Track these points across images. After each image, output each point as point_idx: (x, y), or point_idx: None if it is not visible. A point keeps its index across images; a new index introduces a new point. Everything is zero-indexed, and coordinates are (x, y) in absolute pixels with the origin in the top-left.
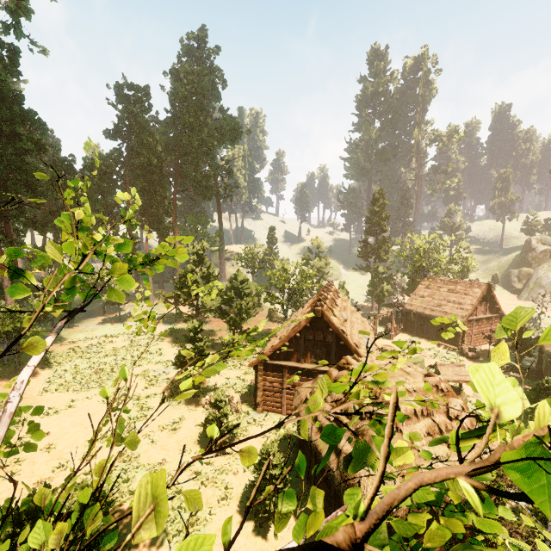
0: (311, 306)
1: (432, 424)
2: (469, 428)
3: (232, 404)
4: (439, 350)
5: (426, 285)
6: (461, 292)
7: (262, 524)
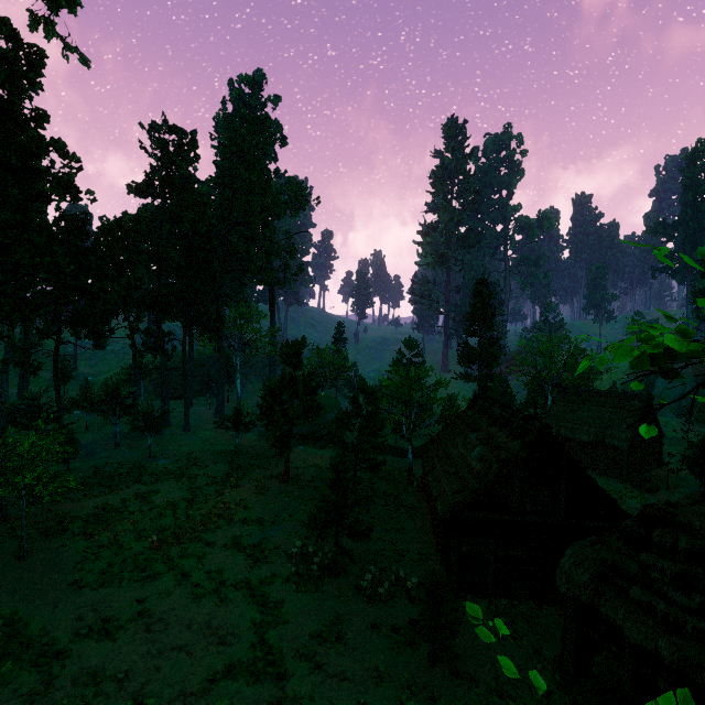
0: (502, 429)
1: None
2: None
3: (409, 584)
4: (606, 482)
5: (565, 398)
6: (615, 406)
7: None
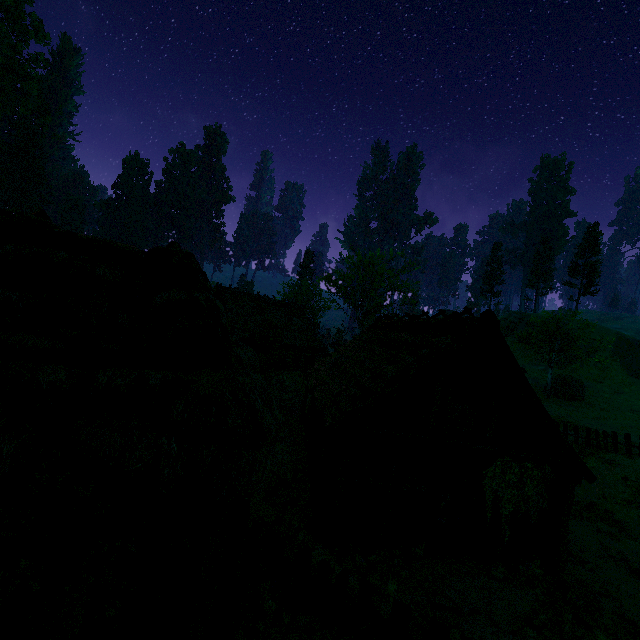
0: None
1: None
2: None
3: None
4: None
5: None
6: None
7: None
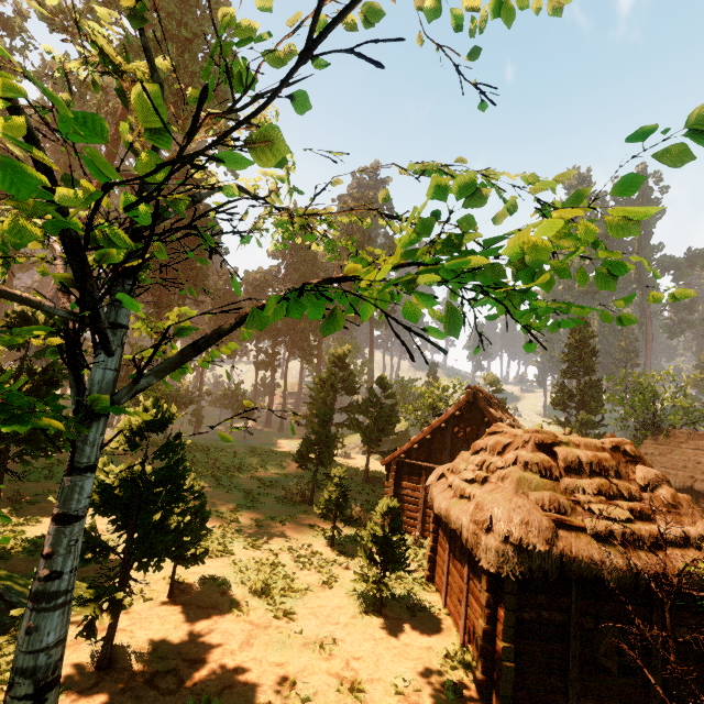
0: None
1: (606, 483)
2: (670, 504)
3: (353, 512)
4: None
5: (657, 439)
6: None
7: (368, 612)
